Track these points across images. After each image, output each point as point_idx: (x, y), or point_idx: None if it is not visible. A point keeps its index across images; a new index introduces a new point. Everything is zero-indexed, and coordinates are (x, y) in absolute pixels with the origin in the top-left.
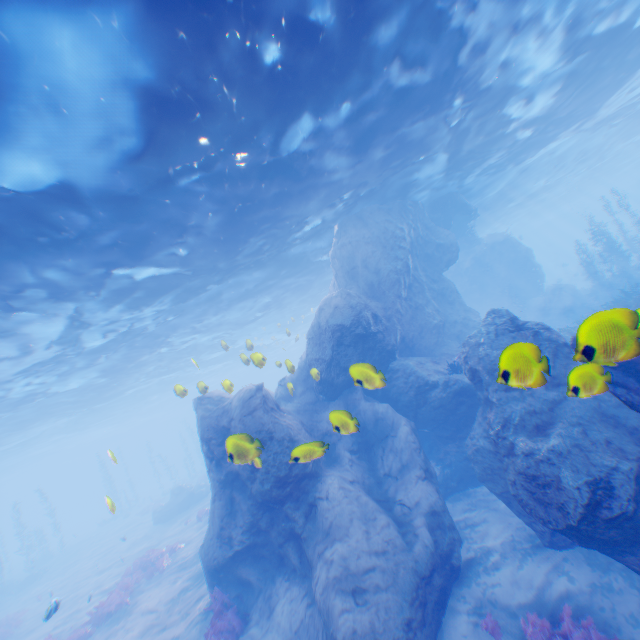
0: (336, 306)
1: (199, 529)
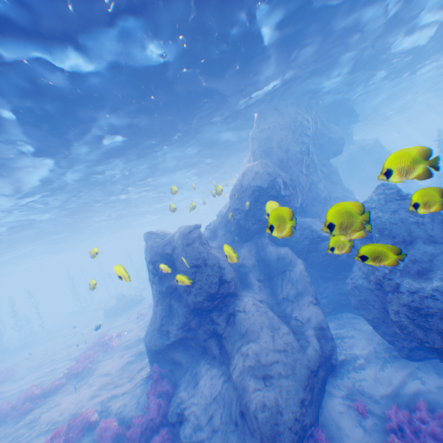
0: (257, 172)
1: (138, 324)
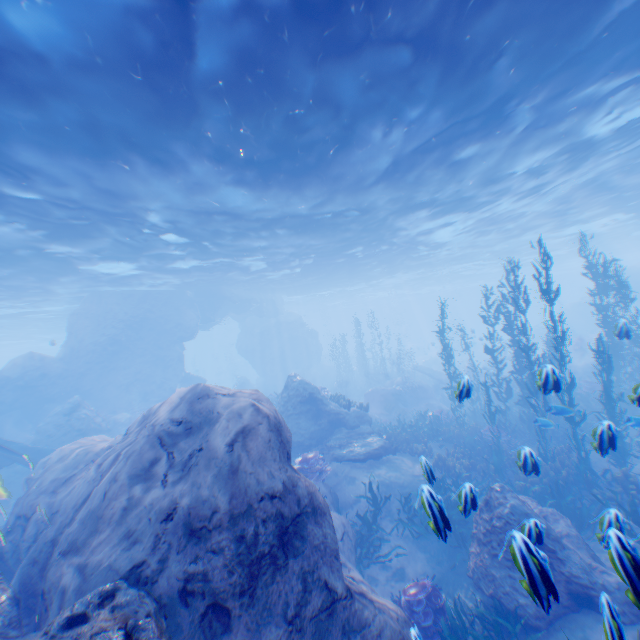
0: (15, 362)
1: None
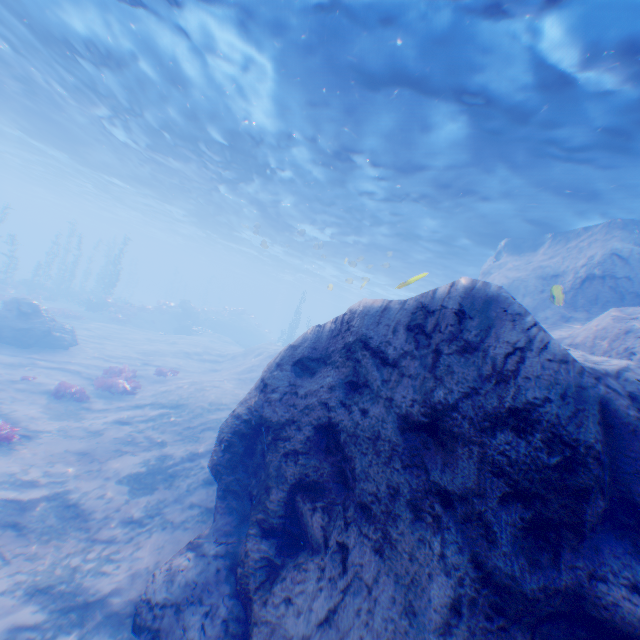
0: None
1: (57, 422)
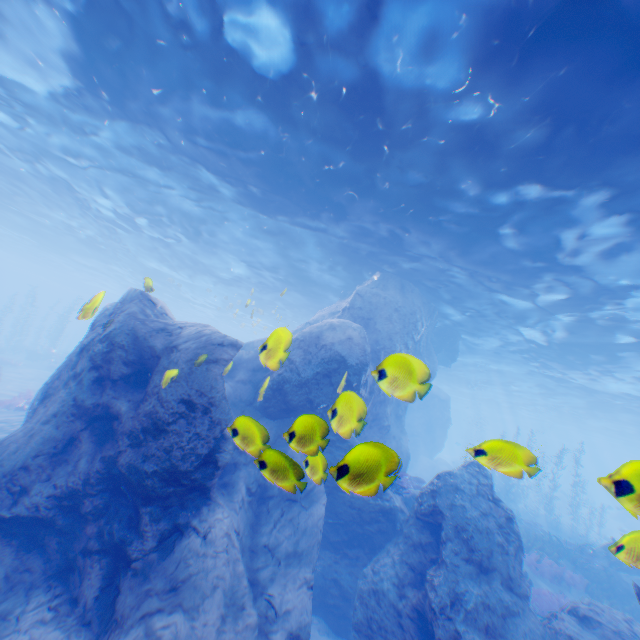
0: (351, 337)
1: None
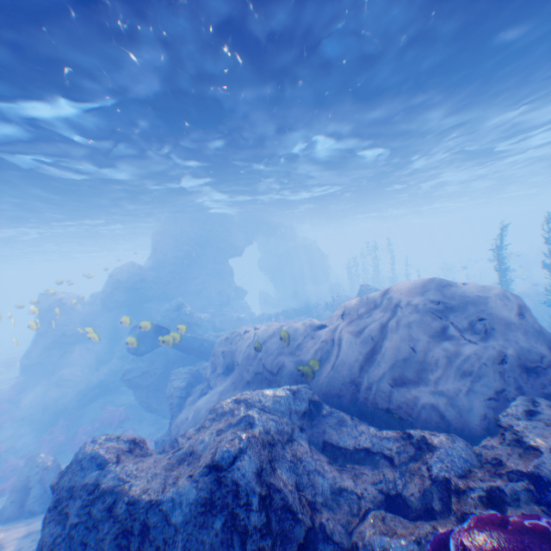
0: (123, 270)
1: None
